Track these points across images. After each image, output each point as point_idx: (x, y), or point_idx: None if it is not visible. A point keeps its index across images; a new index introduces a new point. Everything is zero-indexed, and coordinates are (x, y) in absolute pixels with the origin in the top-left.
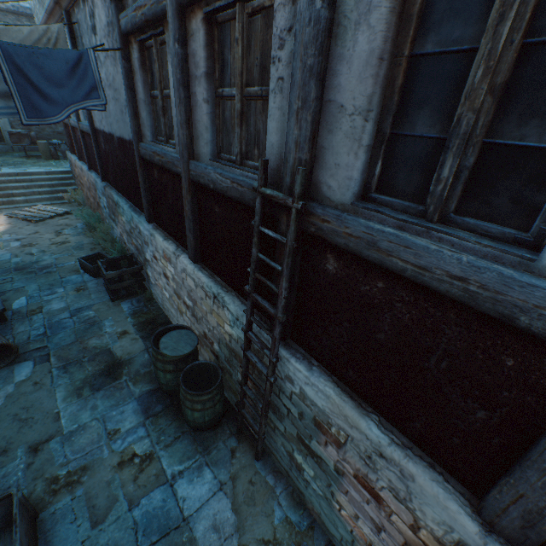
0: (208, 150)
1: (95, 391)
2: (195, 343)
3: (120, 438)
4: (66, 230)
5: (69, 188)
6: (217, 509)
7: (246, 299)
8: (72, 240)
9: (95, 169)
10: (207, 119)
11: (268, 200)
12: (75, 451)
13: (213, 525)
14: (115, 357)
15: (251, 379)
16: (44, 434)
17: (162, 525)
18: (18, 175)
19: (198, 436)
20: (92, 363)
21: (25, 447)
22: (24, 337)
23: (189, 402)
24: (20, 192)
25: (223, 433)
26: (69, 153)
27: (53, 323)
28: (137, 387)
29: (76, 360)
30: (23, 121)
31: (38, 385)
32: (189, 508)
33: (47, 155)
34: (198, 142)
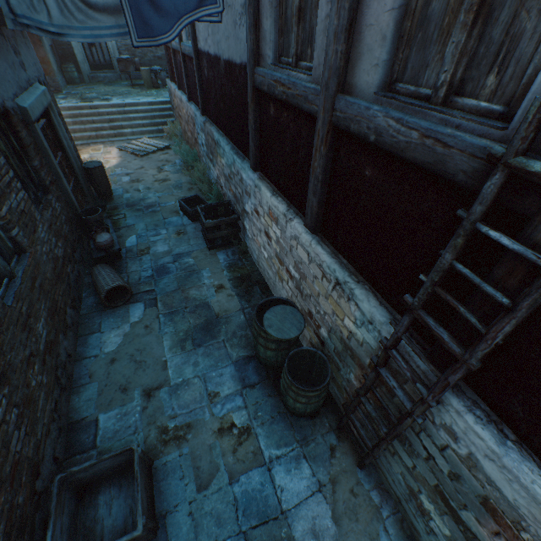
0: (375, 77)
1: (196, 346)
2: (302, 326)
3: (219, 402)
4: (166, 167)
5: (168, 120)
6: (315, 513)
7: (387, 300)
8: (171, 177)
9: (195, 100)
10: (389, 19)
11: (513, 178)
12: (181, 406)
13: (312, 529)
14: (213, 313)
15: (377, 397)
16: (155, 381)
17: (260, 511)
18: (125, 106)
19: (295, 421)
20: (193, 315)
21: (140, 389)
22: (135, 277)
23: (293, 393)
24: (128, 124)
25: (321, 425)
26: (169, 82)
27: (158, 267)
28: (234, 351)
29: (179, 309)
30: (133, 43)
31: (148, 329)
32: (287, 502)
33: (149, 84)
34: (357, 64)
